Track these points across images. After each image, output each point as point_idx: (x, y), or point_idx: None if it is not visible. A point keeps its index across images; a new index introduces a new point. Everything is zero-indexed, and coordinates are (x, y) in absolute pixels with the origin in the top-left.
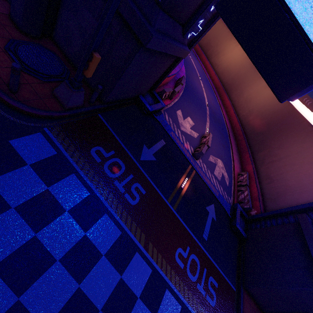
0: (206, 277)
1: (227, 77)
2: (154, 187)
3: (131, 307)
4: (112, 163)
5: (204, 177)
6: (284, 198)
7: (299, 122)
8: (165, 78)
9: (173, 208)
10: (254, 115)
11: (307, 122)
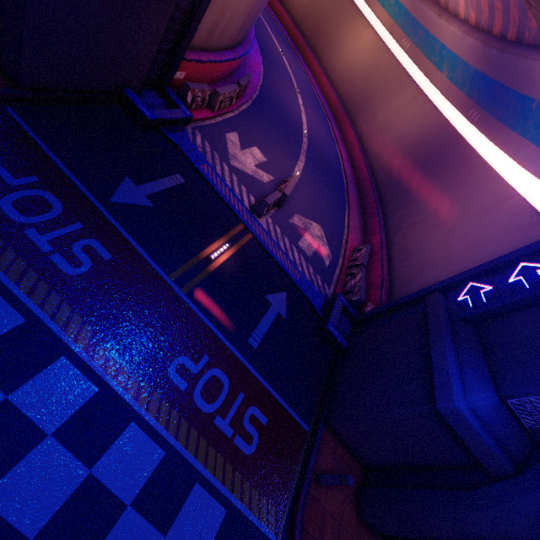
0: (242, 406)
1: (351, 89)
2: (139, 250)
3: (25, 451)
4: (26, 198)
5: (271, 246)
6: (422, 280)
7: (459, 154)
8: (182, 56)
9: (181, 289)
10: (391, 152)
11: (472, 150)
